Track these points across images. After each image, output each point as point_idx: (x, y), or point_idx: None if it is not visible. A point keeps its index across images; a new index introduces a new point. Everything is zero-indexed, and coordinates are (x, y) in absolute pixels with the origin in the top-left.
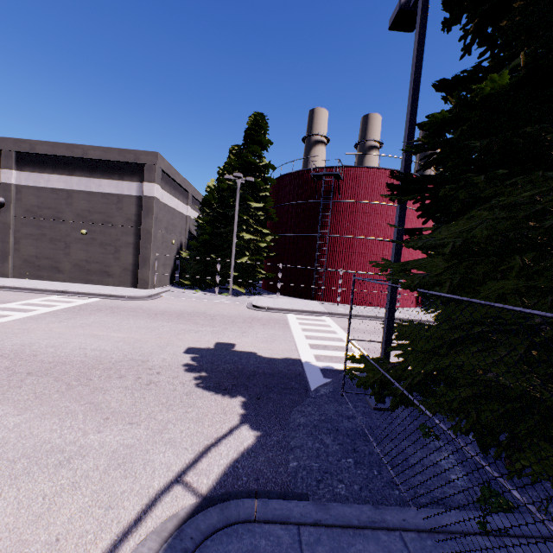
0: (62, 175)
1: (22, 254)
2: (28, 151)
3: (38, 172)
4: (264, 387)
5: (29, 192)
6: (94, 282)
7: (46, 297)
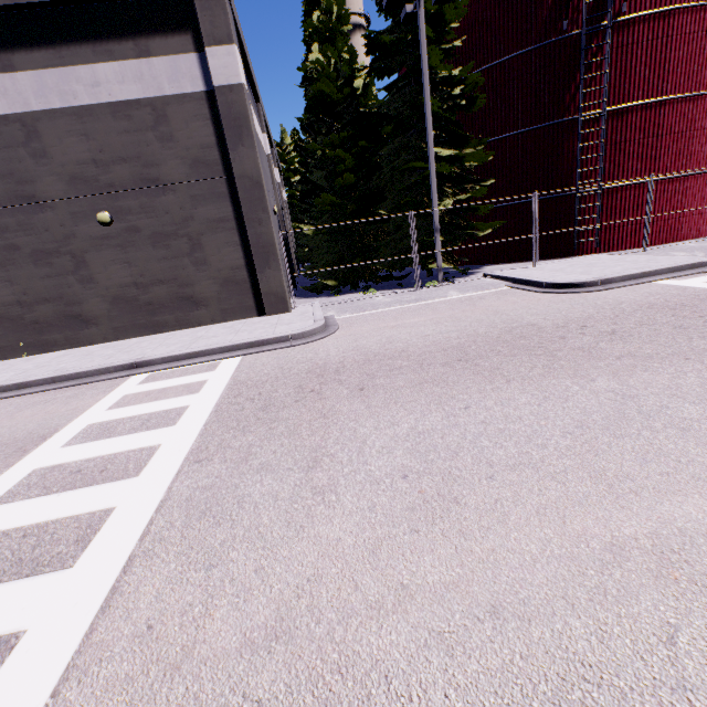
0: None
1: None
2: None
3: None
4: None
5: None
6: (170, 327)
7: (113, 391)
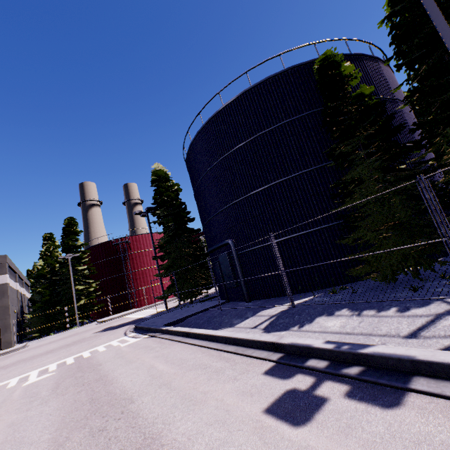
0: None
1: None
2: None
3: None
4: (134, 322)
5: None
6: None
7: None
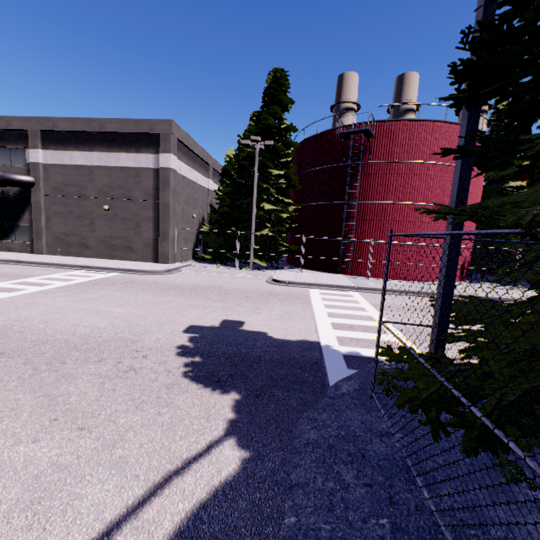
0: (83, 152)
1: (53, 232)
2: (51, 129)
3: (62, 150)
4: (268, 379)
5: (55, 170)
6: (118, 258)
7: (68, 272)
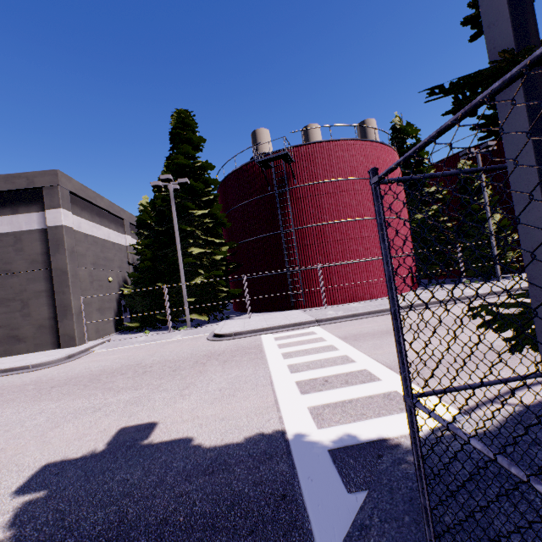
0: None
1: None
2: None
3: None
4: None
5: None
6: None
7: None
